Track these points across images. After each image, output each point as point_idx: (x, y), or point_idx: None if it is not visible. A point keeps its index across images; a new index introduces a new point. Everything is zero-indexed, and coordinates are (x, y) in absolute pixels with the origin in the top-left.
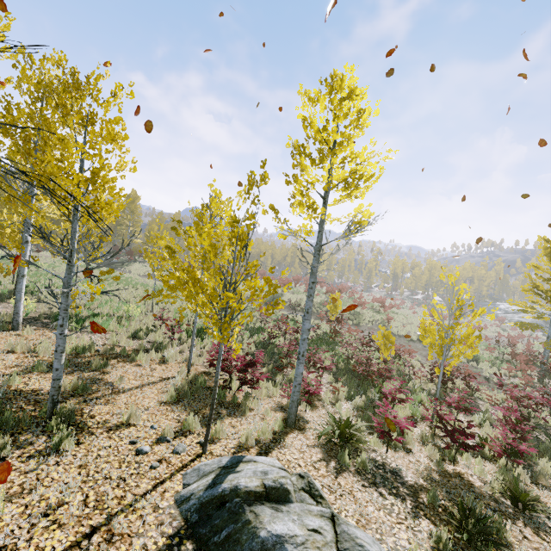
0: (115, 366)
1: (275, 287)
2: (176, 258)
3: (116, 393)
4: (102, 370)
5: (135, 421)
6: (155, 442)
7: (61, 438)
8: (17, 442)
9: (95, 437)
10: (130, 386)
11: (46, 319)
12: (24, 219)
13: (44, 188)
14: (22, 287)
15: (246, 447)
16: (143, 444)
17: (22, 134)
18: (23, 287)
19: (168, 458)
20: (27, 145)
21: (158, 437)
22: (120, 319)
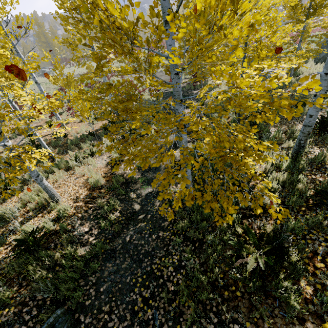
0: None
1: None
2: None
3: None
4: None
5: None
6: None
7: None
8: None
9: None
10: None
11: None
12: None
13: None
14: None
15: None
16: None
17: None
18: None
19: None
20: None
21: None
22: None
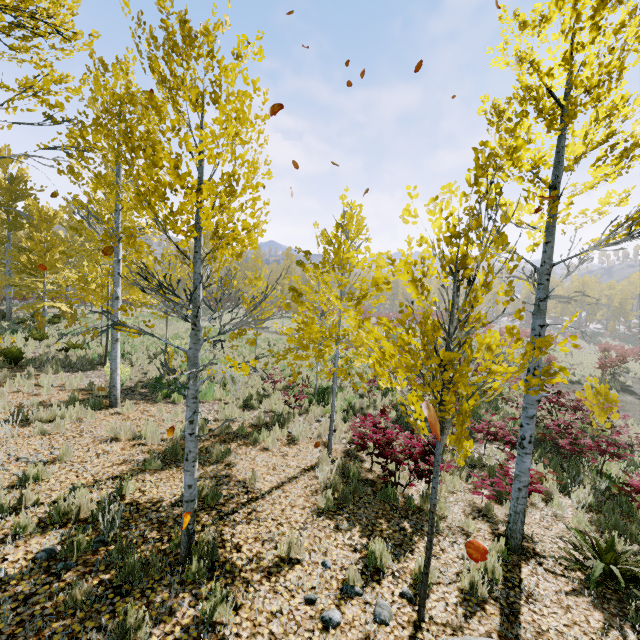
0: (238, 452)
1: (539, 345)
2: (304, 304)
3: (254, 499)
4: (224, 461)
5: (298, 554)
6: (341, 598)
7: (213, 605)
8: (152, 608)
9: (255, 592)
10: (267, 487)
11: (144, 389)
12: (108, 271)
13: (155, 214)
14: (117, 354)
15: (476, 601)
16: (325, 604)
17: (122, 125)
18: (118, 353)
19: (374, 635)
20: (128, 143)
21: (341, 587)
22: (224, 383)
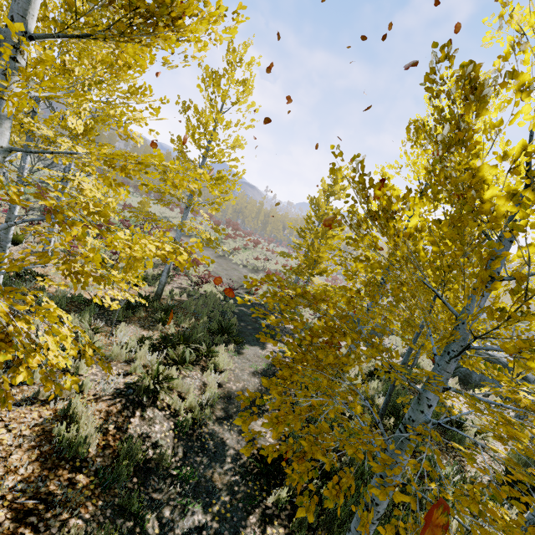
0: None
1: None
2: None
3: None
4: None
5: None
6: None
7: None
8: None
9: None
10: None
11: None
12: None
13: None
14: None
15: None
16: None
17: None
18: None
19: None
20: None
21: None
22: None
